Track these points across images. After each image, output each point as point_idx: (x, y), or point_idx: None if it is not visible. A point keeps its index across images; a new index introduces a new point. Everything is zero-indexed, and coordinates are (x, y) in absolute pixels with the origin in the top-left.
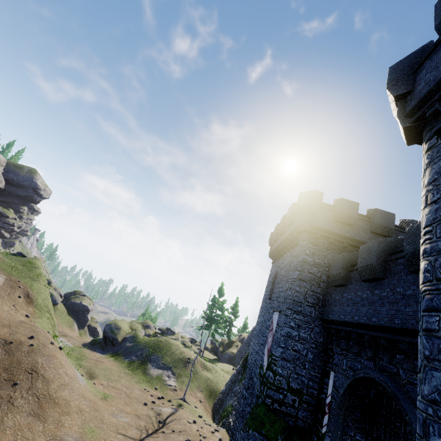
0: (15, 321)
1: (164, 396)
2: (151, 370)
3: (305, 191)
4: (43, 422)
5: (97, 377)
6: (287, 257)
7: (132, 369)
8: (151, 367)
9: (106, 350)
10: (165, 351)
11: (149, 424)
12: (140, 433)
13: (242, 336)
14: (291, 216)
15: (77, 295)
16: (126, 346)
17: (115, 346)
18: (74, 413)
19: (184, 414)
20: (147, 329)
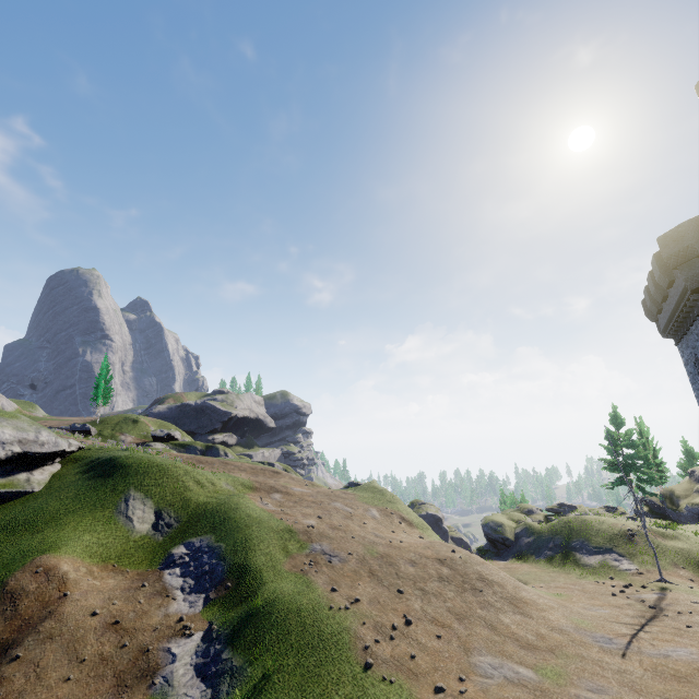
0: (425, 543)
1: (630, 583)
2: (584, 560)
3: (665, 234)
4: (530, 618)
5: (528, 583)
6: (698, 330)
7: (558, 566)
8: (582, 556)
9: (504, 555)
10: (585, 531)
11: (638, 611)
12: (637, 620)
13: (696, 473)
14: (663, 273)
15: (417, 506)
16: (526, 542)
17: (511, 548)
18: (548, 609)
19: (678, 596)
20: (530, 515)
